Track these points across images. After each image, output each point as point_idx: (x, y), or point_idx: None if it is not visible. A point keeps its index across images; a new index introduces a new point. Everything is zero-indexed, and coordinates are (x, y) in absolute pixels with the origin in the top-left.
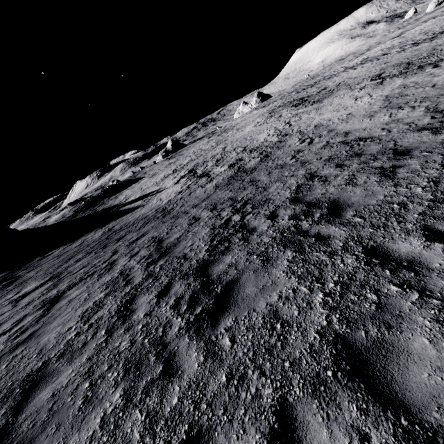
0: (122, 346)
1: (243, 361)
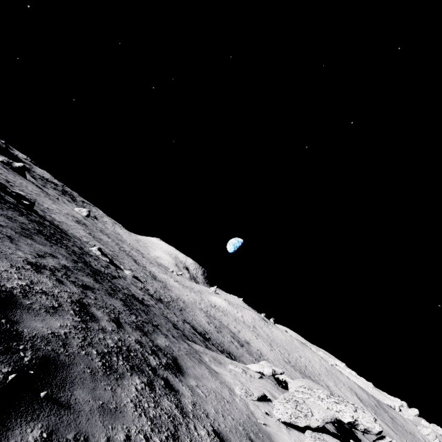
0: None
1: None
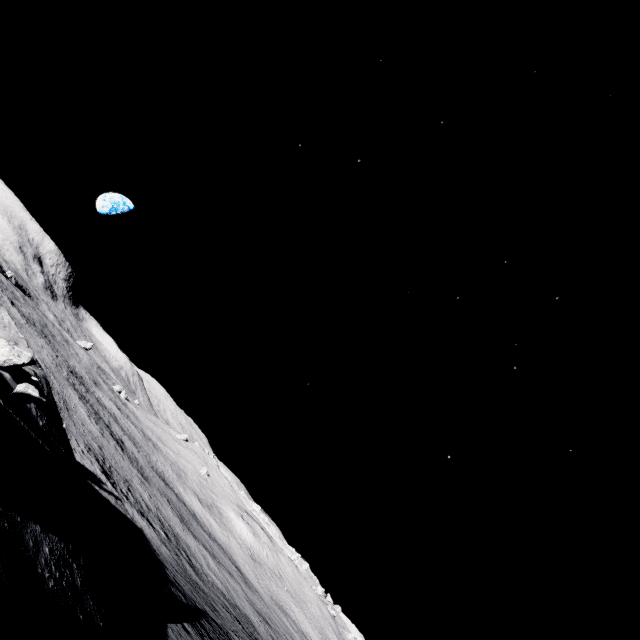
0: None
1: None
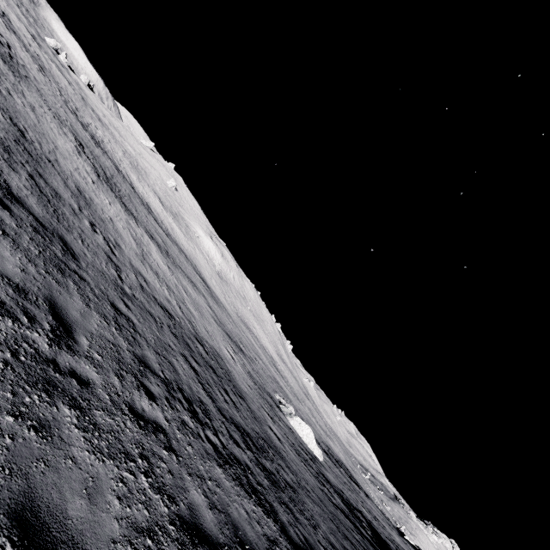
0: None
1: None
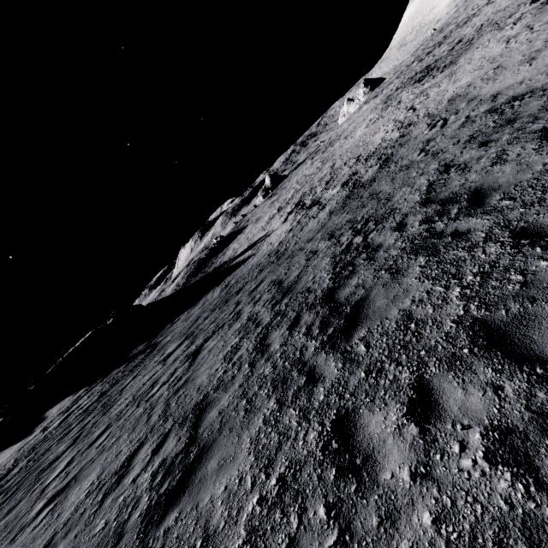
0: (266, 371)
1: (379, 359)
